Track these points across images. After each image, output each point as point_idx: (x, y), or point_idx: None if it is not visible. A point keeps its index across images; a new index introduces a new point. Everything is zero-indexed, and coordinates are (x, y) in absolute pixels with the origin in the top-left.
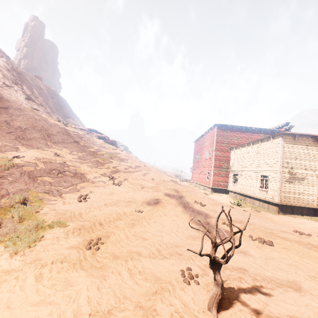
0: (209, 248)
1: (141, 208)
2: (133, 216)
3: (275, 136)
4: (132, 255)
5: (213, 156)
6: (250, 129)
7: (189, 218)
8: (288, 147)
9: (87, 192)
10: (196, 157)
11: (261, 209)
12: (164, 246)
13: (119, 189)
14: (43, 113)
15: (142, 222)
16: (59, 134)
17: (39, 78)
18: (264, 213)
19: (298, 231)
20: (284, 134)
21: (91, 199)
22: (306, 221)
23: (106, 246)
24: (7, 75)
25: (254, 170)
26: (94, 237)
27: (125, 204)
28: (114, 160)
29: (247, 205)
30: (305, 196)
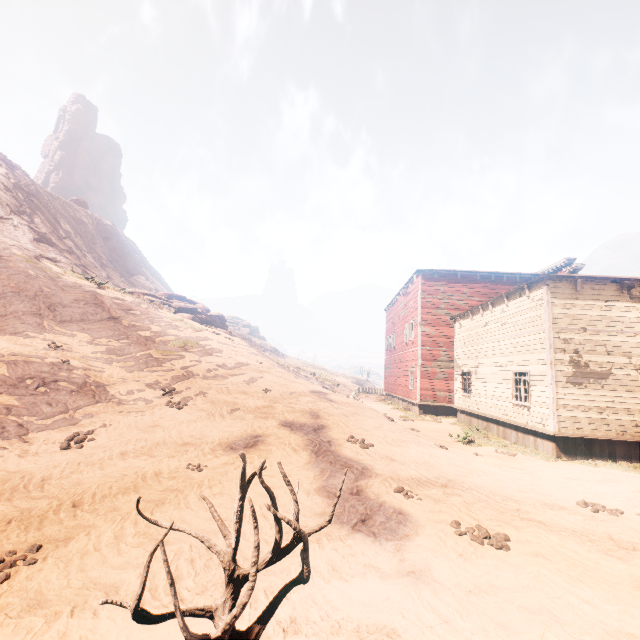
0: (323, 565)
1: (206, 459)
2: (174, 480)
3: (533, 285)
4: (89, 595)
5: (419, 336)
6: (491, 276)
7: (316, 480)
8: (564, 306)
9: (96, 425)
10: (389, 341)
11: (520, 449)
12: (201, 562)
13: (176, 416)
14: (66, 266)
15: (187, 495)
16: (78, 305)
17: (81, 205)
18: (524, 458)
19: (590, 502)
20: (551, 279)
21: (94, 443)
22: (621, 474)
23: (33, 571)
24: (2, 197)
25: (499, 361)
26: (26, 544)
27: (174, 451)
28: (190, 352)
29: (488, 442)
30: (616, 415)
